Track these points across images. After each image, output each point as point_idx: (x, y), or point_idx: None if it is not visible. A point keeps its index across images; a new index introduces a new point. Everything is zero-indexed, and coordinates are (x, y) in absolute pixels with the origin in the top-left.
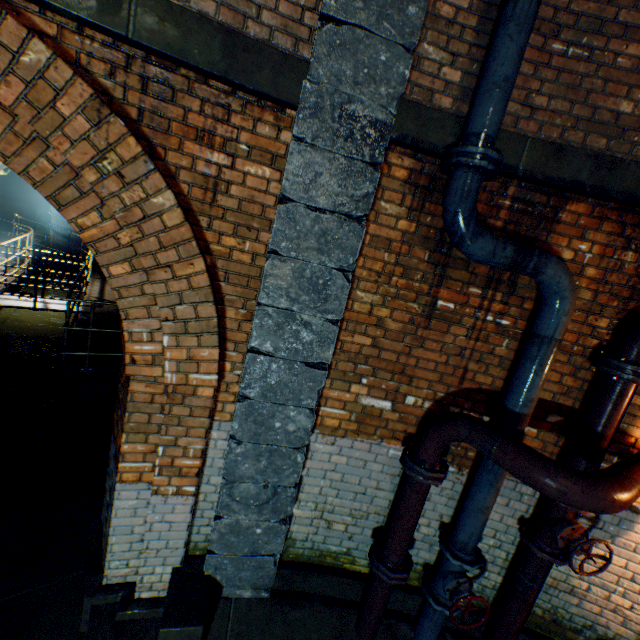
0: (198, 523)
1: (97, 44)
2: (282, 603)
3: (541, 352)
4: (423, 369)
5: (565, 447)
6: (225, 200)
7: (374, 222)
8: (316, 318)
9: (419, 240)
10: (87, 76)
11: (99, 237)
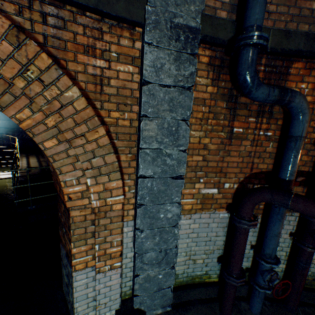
0: (124, 281)
1: None
2: (179, 311)
3: (296, 145)
4: (231, 167)
5: (307, 192)
6: (108, 89)
7: (194, 90)
8: (174, 150)
9: (219, 96)
10: (2, 14)
11: (33, 125)
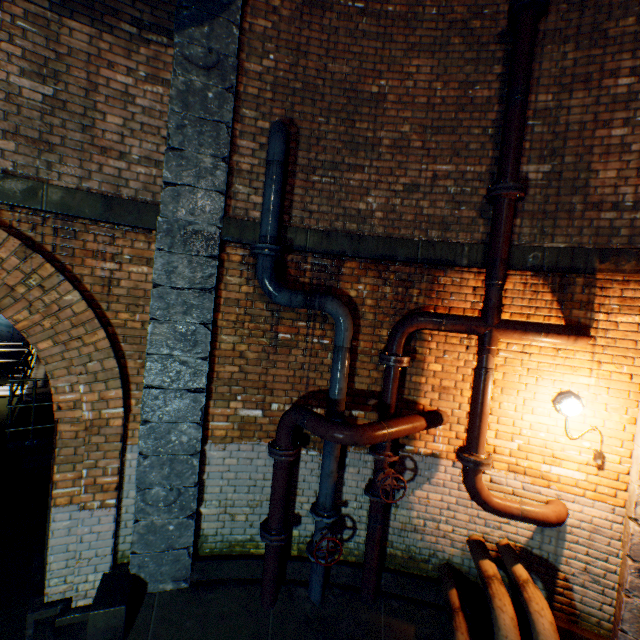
0: (124, 533)
1: (24, 214)
2: (200, 589)
3: (339, 357)
4: (279, 382)
5: None
6: (118, 290)
7: (225, 290)
8: (190, 357)
9: (258, 297)
10: (18, 232)
11: (30, 326)
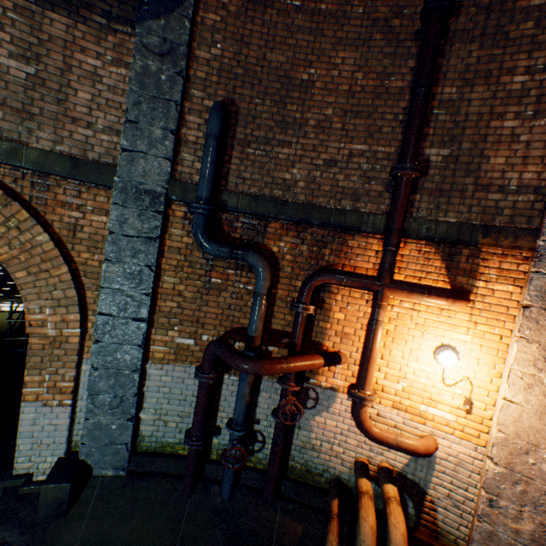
0: (77, 428)
1: (8, 170)
2: (134, 478)
3: (256, 301)
4: (210, 318)
5: None
6: (82, 234)
7: (169, 239)
8: (136, 293)
9: (196, 247)
10: (2, 184)
11: (9, 258)
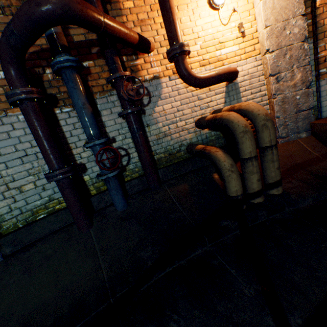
0: None
1: None
2: (16, 255)
3: None
4: None
5: None
6: None
7: None
8: None
9: None
10: None
11: None
